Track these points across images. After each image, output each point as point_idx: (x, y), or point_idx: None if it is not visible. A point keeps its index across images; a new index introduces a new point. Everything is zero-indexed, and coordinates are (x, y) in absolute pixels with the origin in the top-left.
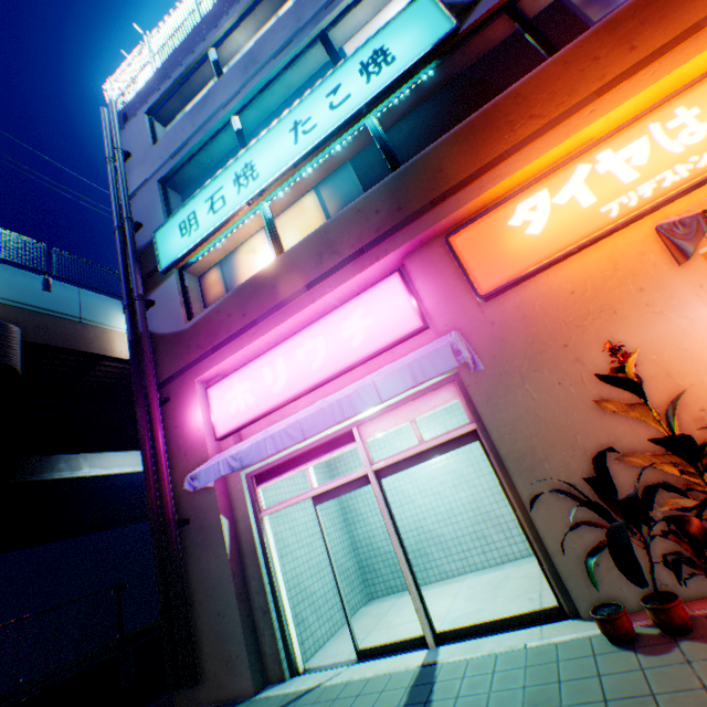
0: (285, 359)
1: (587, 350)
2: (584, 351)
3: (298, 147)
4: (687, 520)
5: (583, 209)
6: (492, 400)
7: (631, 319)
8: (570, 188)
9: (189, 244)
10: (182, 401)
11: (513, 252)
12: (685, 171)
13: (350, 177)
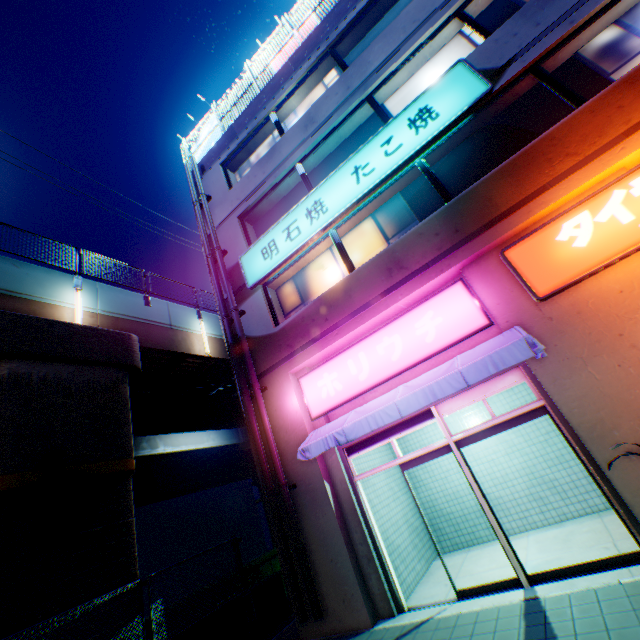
0: (366, 353)
1: None
2: (638, 339)
3: (360, 186)
4: None
5: (623, 225)
6: (557, 381)
7: None
8: (609, 209)
9: (271, 265)
10: (278, 389)
11: (563, 261)
12: None
13: (402, 205)
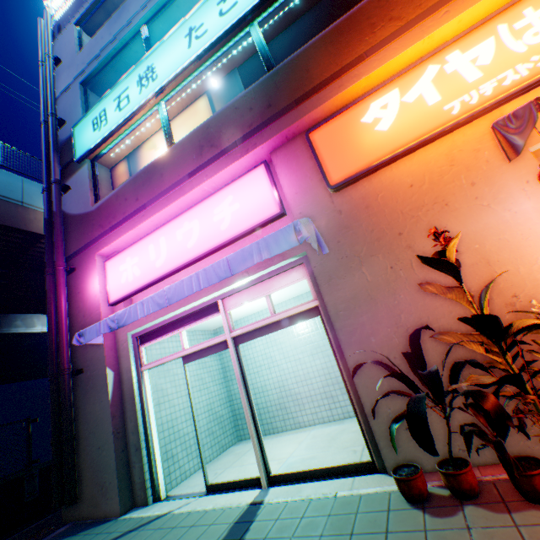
0: (167, 239)
1: (418, 239)
2: (416, 239)
3: (191, 51)
4: (484, 396)
5: (429, 107)
6: (333, 280)
7: (461, 211)
8: (419, 87)
9: (99, 138)
10: (85, 271)
11: (362, 147)
12: (526, 70)
13: (237, 82)
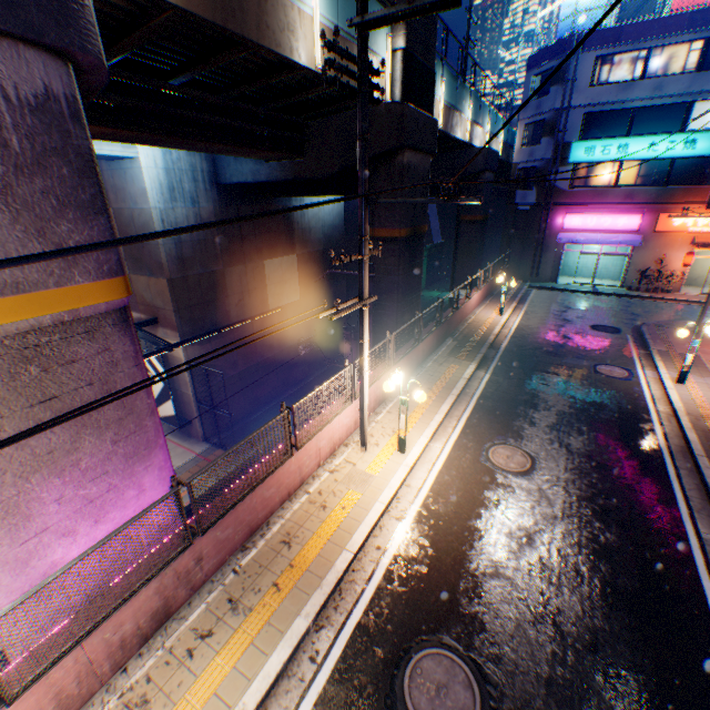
0: (596, 219)
1: (661, 252)
2: (660, 252)
3: (646, 155)
4: (649, 280)
5: (686, 226)
6: (636, 252)
7: (672, 250)
8: (689, 220)
9: (585, 160)
10: (555, 214)
11: (667, 226)
12: (706, 230)
13: (652, 168)
